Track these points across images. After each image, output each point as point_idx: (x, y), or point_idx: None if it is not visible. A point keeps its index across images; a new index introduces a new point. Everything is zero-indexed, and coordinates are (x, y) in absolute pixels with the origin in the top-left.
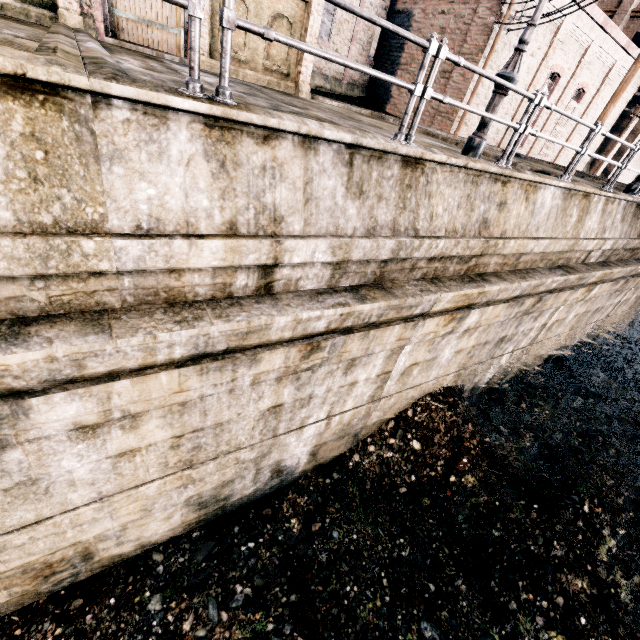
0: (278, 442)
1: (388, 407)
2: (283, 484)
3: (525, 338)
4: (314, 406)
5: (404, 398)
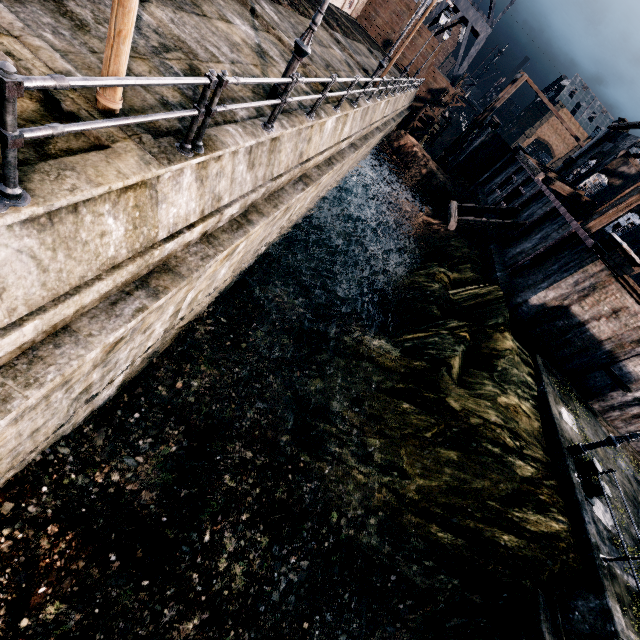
0: None
1: None
2: None
3: (149, 341)
4: None
5: None
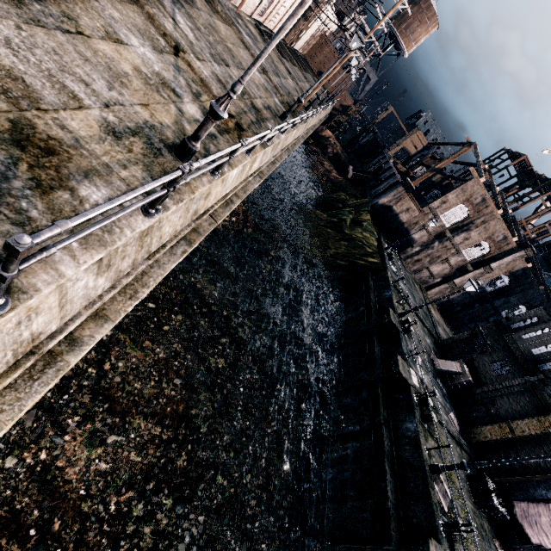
0: None
1: None
2: None
3: None
4: None
5: None
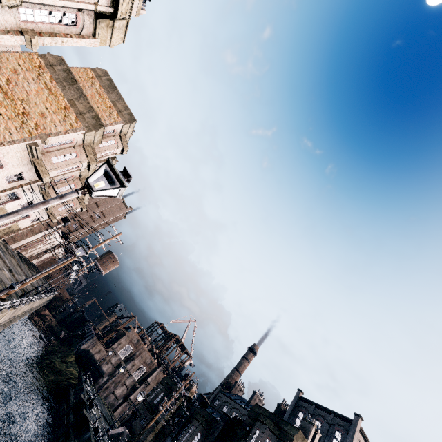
0: None
1: None
2: None
3: None
4: None
5: None
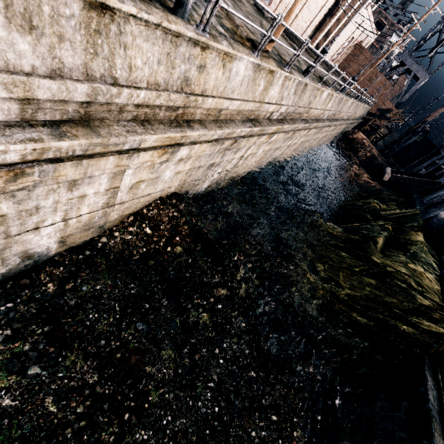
0: (15, 240)
1: (126, 208)
2: (40, 262)
3: (230, 164)
4: (45, 213)
5: (138, 202)
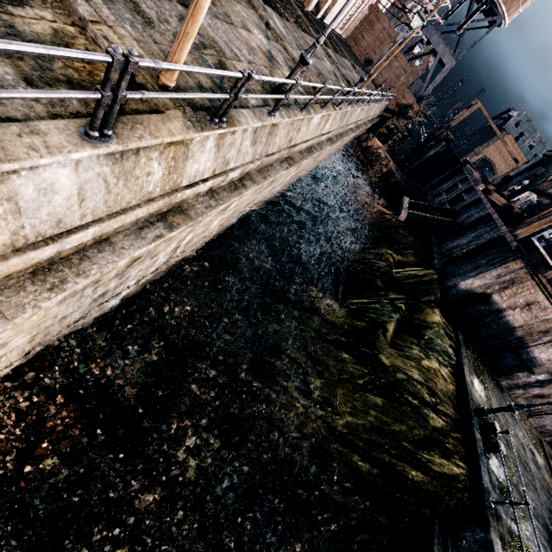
0: None
1: None
2: None
3: (152, 267)
4: None
5: None
